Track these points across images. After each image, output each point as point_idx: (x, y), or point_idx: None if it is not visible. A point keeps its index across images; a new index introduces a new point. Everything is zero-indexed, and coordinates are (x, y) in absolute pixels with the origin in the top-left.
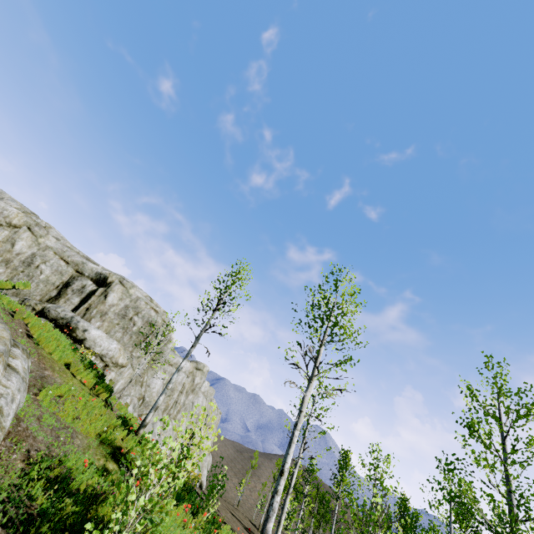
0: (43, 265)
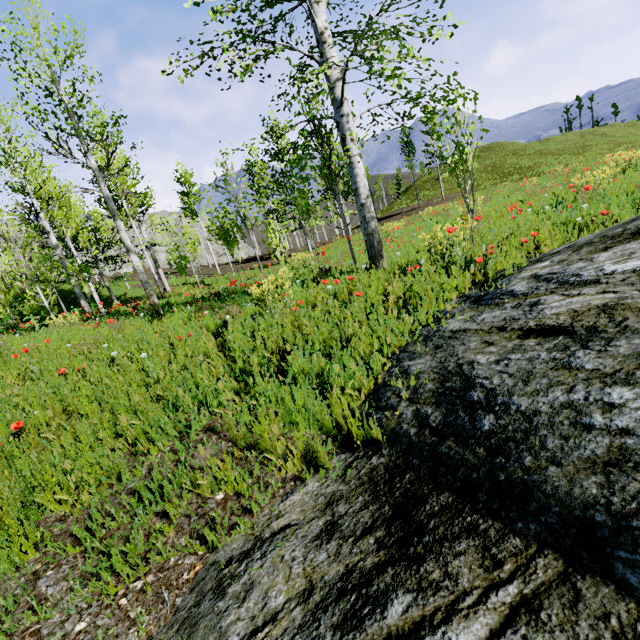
0: None
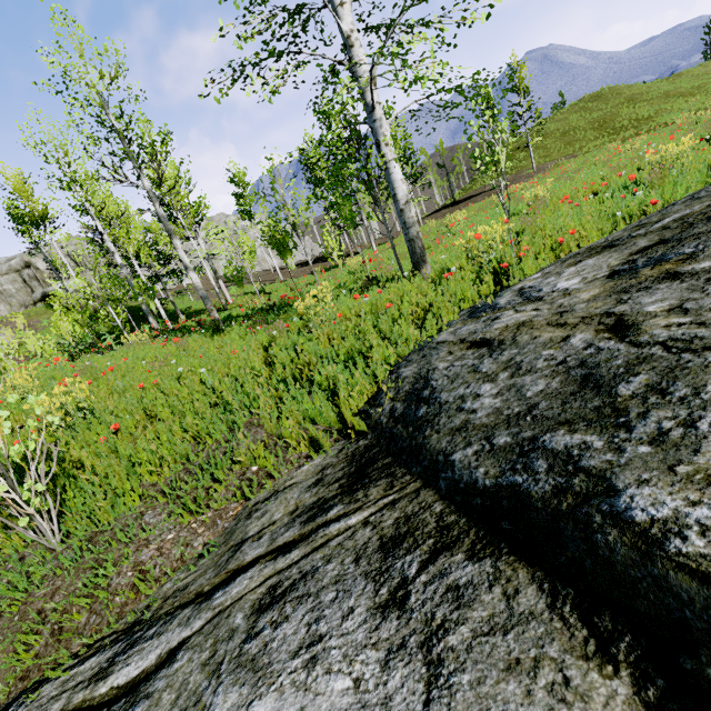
0: (5, 287)
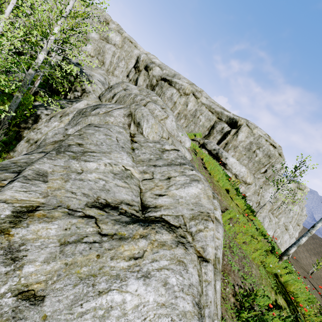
0: (201, 116)
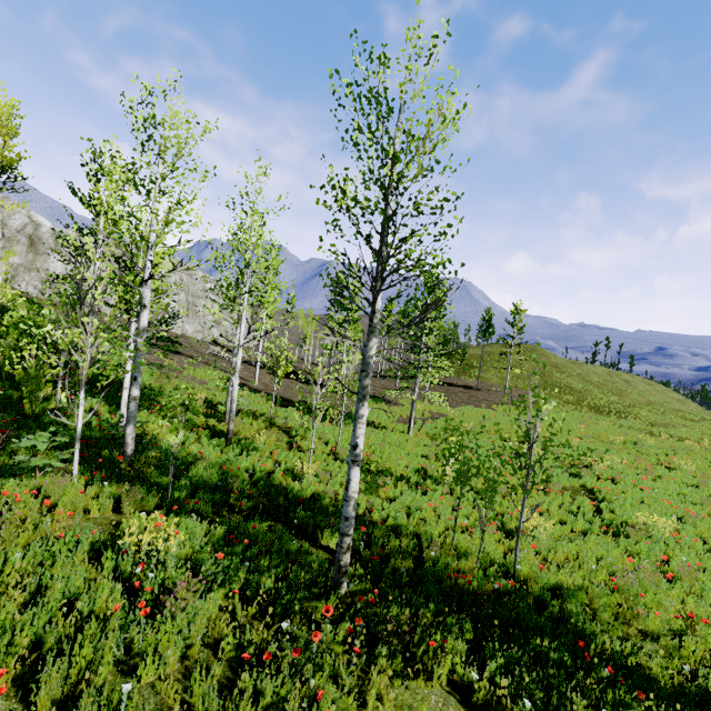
0: None
